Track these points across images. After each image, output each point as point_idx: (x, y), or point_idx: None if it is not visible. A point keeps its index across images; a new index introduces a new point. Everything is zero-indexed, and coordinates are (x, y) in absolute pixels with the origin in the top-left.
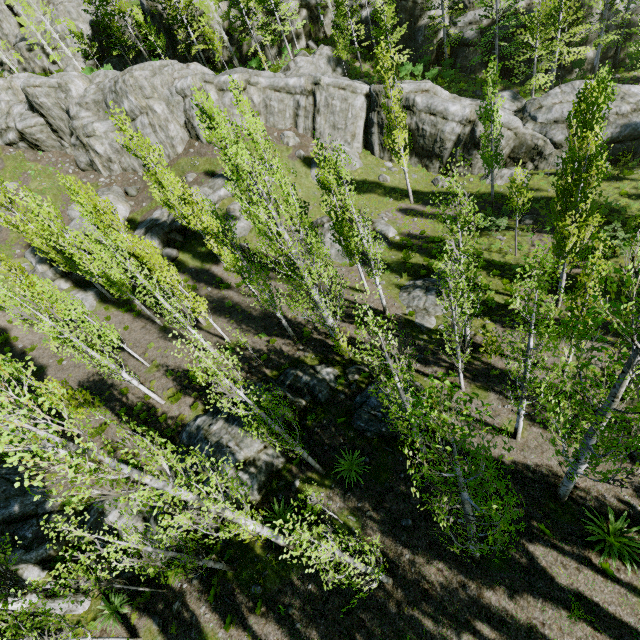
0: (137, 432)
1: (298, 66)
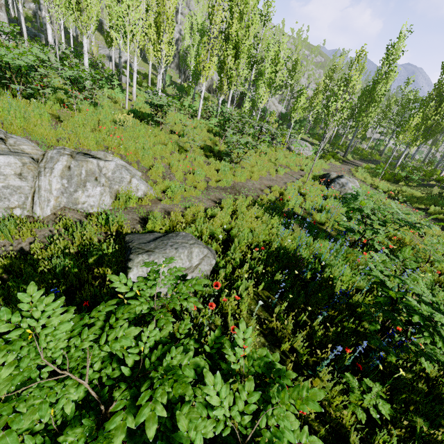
0: None
1: None
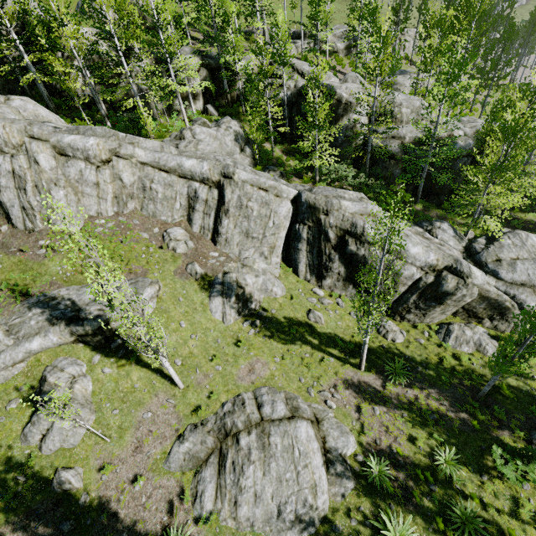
0: None
1: (196, 138)
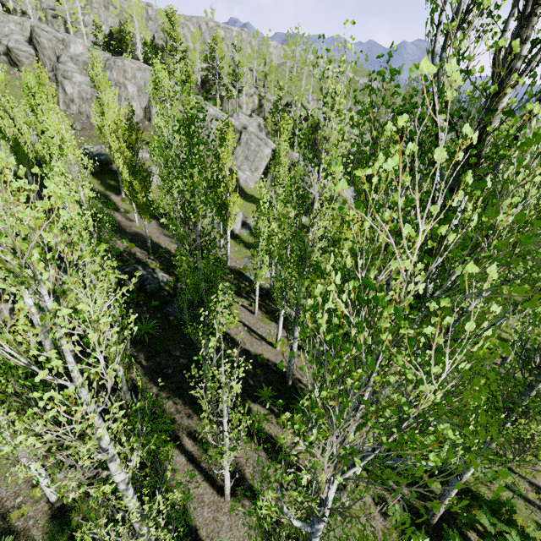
0: None
1: (239, 117)
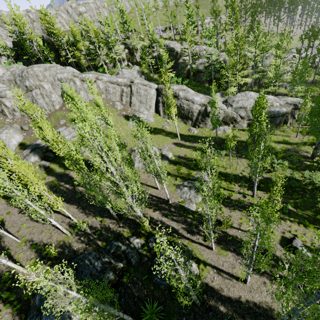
0: (1, 298)
1: (123, 73)
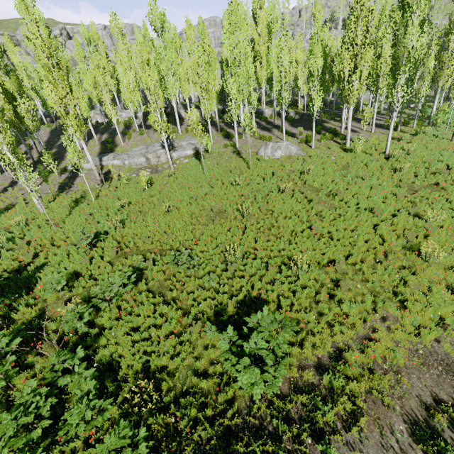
0: None
1: None
